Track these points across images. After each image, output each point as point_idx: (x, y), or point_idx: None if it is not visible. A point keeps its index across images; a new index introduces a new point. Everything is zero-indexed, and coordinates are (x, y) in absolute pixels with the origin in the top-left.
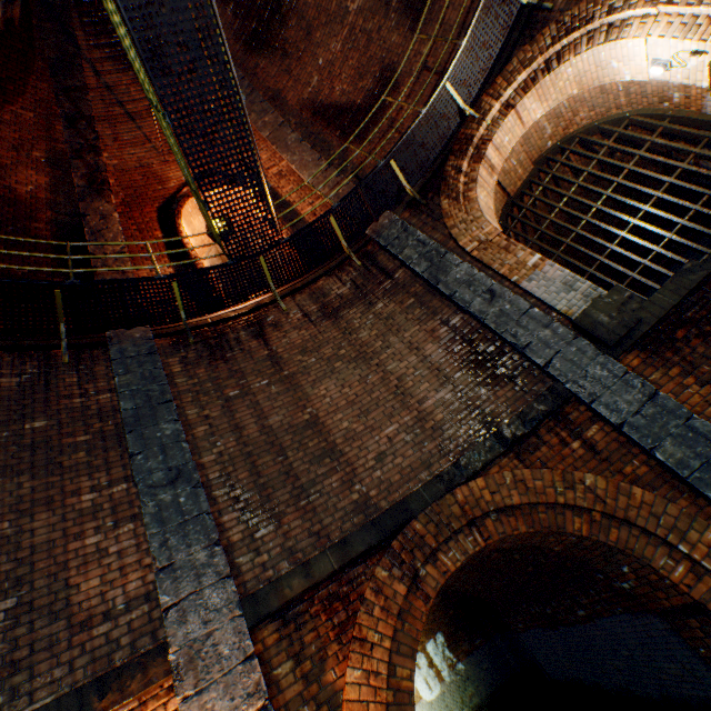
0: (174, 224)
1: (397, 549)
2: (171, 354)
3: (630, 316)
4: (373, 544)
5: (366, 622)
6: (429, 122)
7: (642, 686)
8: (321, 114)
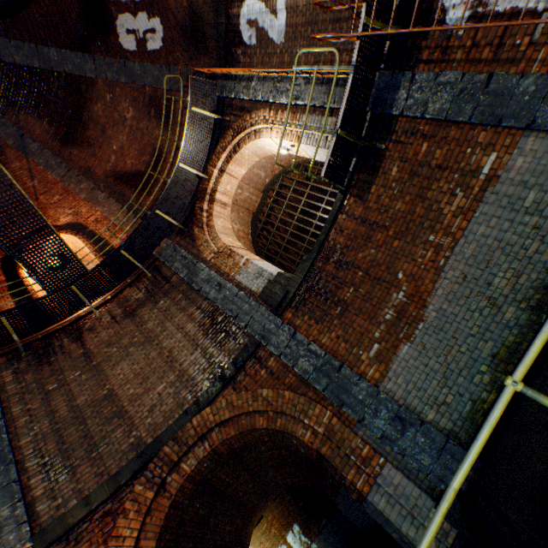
0: (16, 269)
1: (151, 468)
2: (6, 368)
3: (282, 290)
4: (137, 470)
5: (123, 524)
6: (177, 185)
7: None
8: (121, 179)
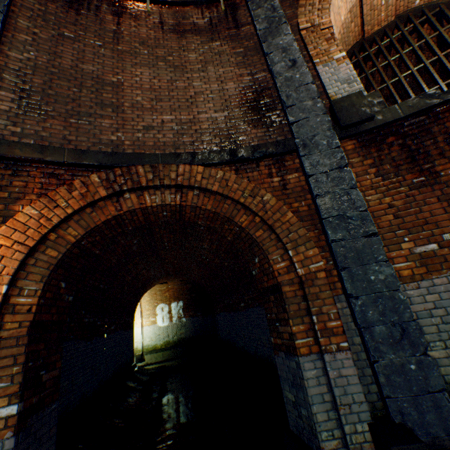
0: None
1: (116, 173)
2: None
3: (369, 111)
4: (103, 164)
5: (62, 194)
6: None
7: (250, 346)
8: None
